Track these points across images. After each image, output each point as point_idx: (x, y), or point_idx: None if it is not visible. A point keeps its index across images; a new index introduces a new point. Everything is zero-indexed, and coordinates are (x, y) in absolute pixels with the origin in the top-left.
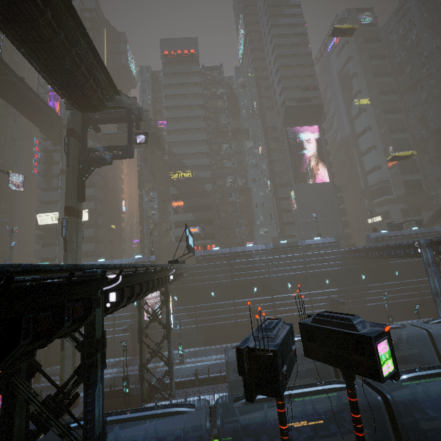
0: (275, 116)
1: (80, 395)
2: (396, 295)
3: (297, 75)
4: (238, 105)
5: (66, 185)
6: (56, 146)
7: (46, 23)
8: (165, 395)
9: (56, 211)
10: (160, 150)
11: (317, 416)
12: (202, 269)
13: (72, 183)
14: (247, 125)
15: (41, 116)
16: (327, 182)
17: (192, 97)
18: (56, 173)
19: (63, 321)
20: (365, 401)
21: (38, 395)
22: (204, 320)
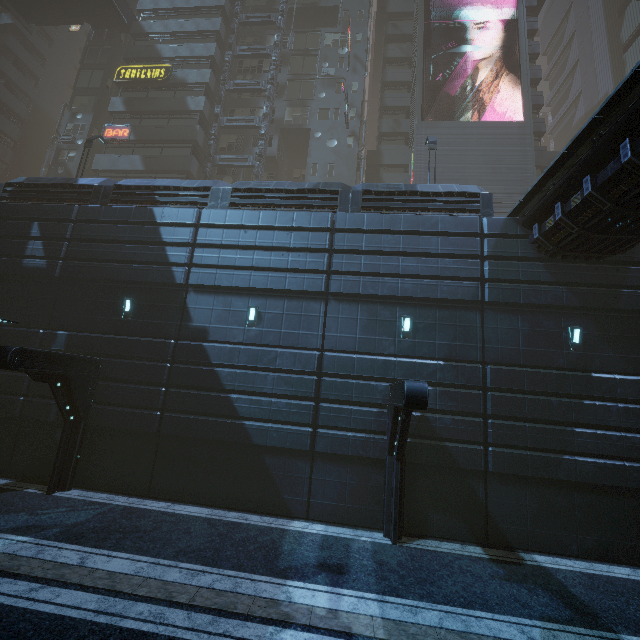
0: None
1: None
2: None
3: None
4: None
5: None
6: None
7: None
8: None
9: None
10: (120, 28)
11: None
12: None
13: None
14: None
15: None
16: (517, 121)
17: None
18: None
19: None
20: None
21: None
22: None
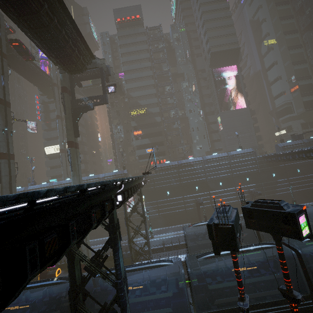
0: (203, 60)
1: None
2: (298, 186)
3: (219, 26)
4: (174, 55)
5: (66, 126)
6: (50, 99)
7: (45, 12)
8: (146, 257)
9: (56, 144)
10: (121, 95)
11: (252, 264)
12: (160, 176)
13: (69, 125)
14: (183, 70)
15: (38, 79)
16: (245, 108)
17: (141, 53)
18: (53, 118)
19: (104, 213)
20: None
21: (86, 257)
22: (164, 210)
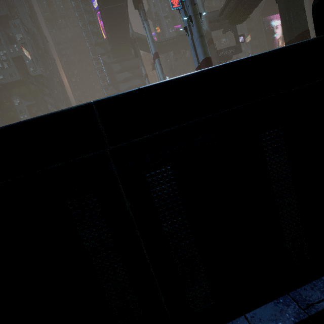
0: None
1: None
2: None
3: None
4: (223, 2)
5: None
6: (114, 59)
7: None
8: None
9: None
10: (186, 50)
11: None
12: None
13: None
14: None
15: (121, 34)
16: None
17: None
18: (119, 80)
19: None
20: None
21: None
22: None
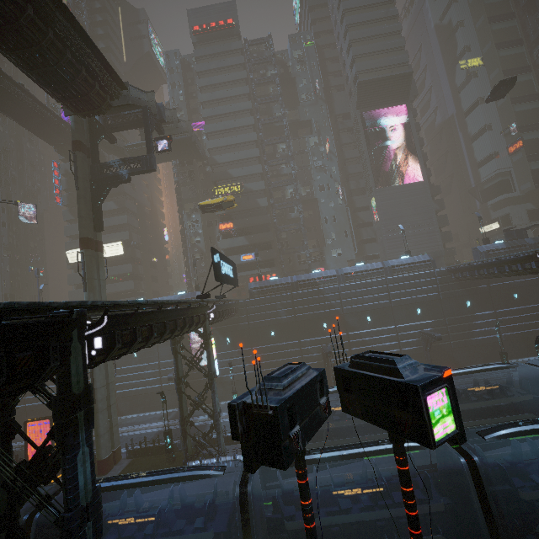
0: (346, 98)
1: (123, 451)
2: (515, 325)
3: (374, 35)
4: (295, 88)
5: (78, 211)
6: None
7: None
8: (212, 451)
9: None
10: (199, 160)
11: (375, 482)
12: (258, 304)
13: (84, 209)
14: (309, 115)
15: (53, 132)
16: (420, 181)
17: (234, 85)
18: None
19: None
20: (446, 463)
21: (11, 461)
22: (264, 365)
